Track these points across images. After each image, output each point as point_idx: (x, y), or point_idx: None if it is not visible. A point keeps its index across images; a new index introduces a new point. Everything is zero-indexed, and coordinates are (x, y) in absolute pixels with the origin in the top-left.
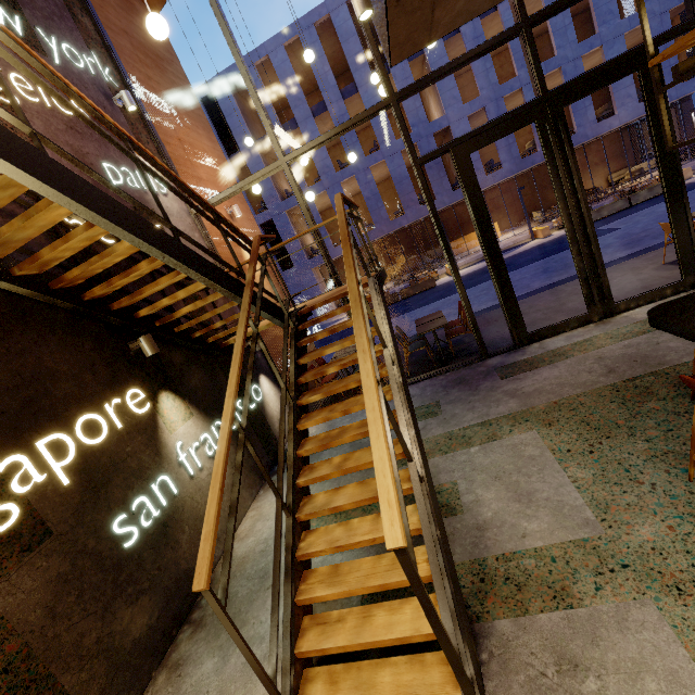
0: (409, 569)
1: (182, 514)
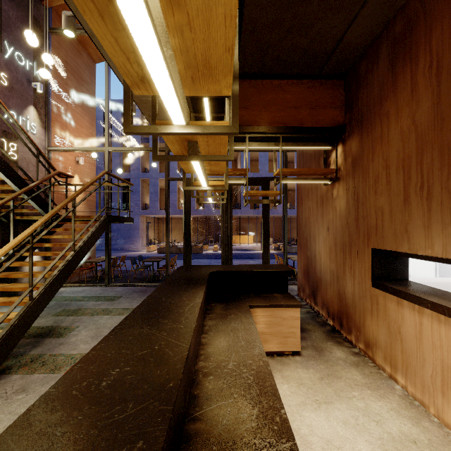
0: None
1: None
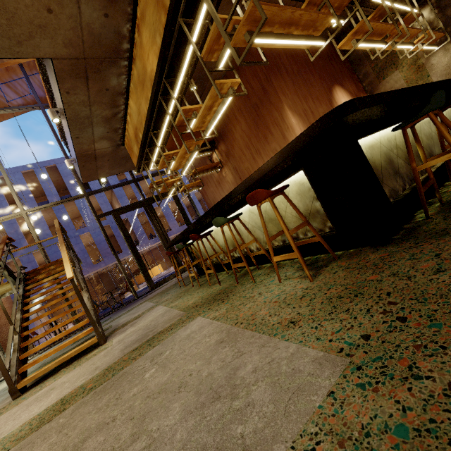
0: (75, 286)
1: None
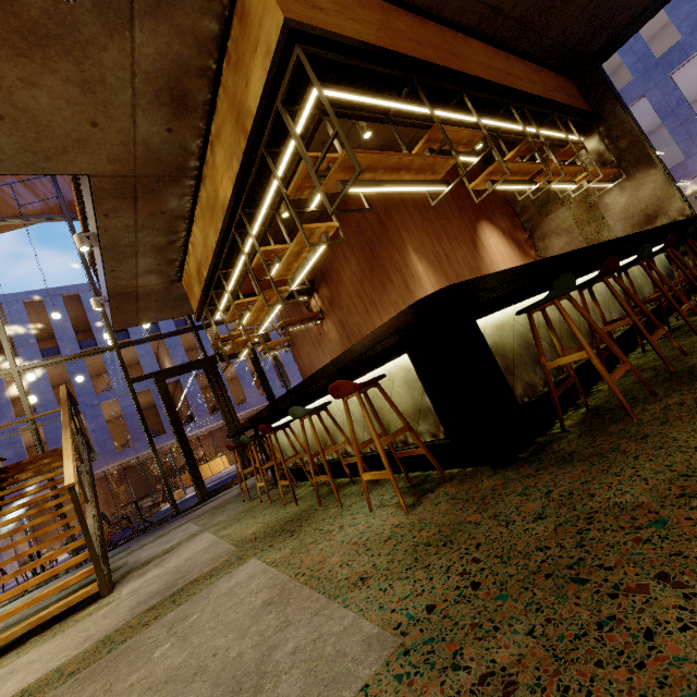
0: (76, 498)
1: None
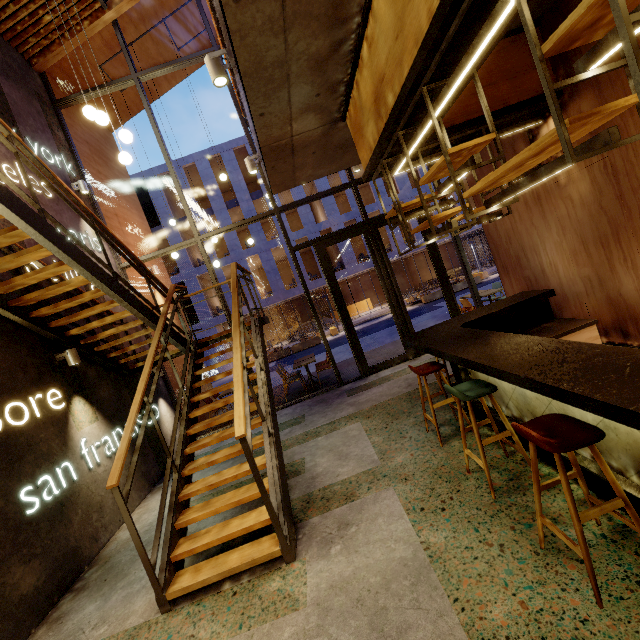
0: (248, 452)
1: (78, 498)
